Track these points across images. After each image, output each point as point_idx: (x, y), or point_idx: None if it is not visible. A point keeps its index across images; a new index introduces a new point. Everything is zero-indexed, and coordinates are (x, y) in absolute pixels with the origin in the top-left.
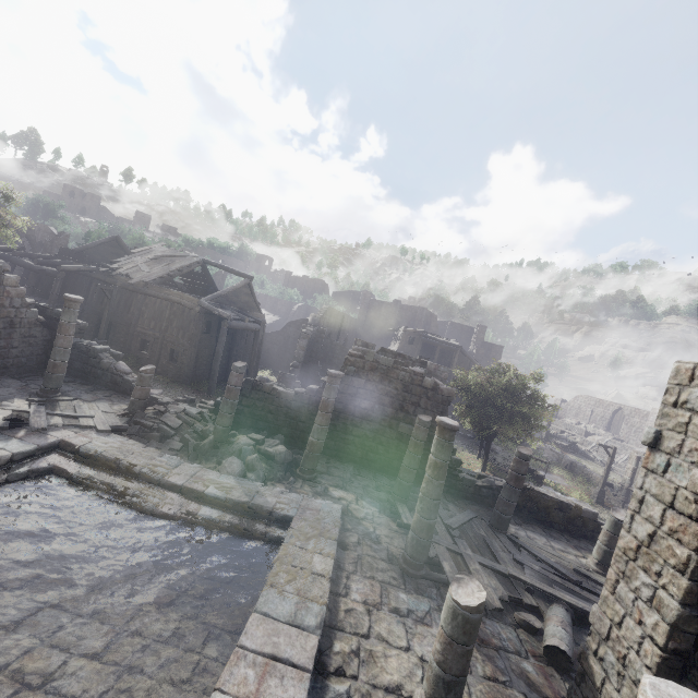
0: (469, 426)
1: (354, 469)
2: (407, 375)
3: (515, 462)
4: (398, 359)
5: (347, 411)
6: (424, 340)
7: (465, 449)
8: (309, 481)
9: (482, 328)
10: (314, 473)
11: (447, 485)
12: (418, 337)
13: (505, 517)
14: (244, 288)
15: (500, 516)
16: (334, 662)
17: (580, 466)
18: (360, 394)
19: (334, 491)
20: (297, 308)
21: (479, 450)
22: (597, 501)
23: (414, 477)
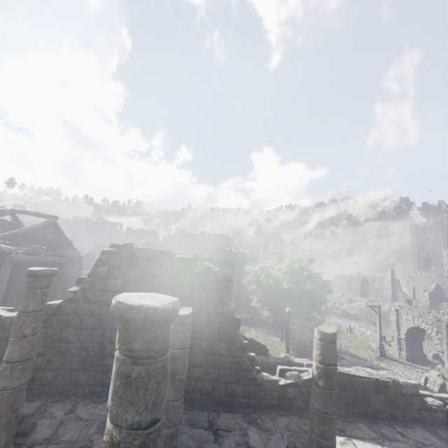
0: (267, 313)
1: None
2: (173, 264)
3: (318, 349)
4: None
5: (102, 325)
6: (224, 253)
7: (270, 335)
8: None
9: (265, 242)
10: None
11: (245, 396)
12: (219, 252)
13: (327, 444)
14: (49, 227)
15: (319, 444)
16: None
17: (357, 327)
18: None
19: None
20: None
21: (281, 333)
22: (380, 354)
23: (181, 412)
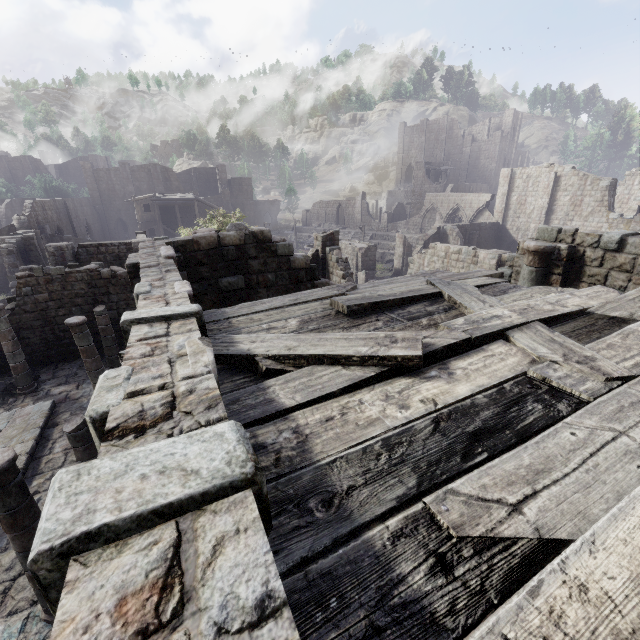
0: None
1: (82, 362)
2: (84, 275)
3: None
4: (102, 249)
5: (49, 324)
6: (159, 204)
7: None
8: (31, 393)
9: (222, 168)
10: (35, 386)
11: None
12: (152, 203)
13: None
14: None
15: None
16: (31, 492)
17: None
18: (51, 306)
19: (56, 390)
20: (5, 207)
21: None
22: None
23: (118, 349)
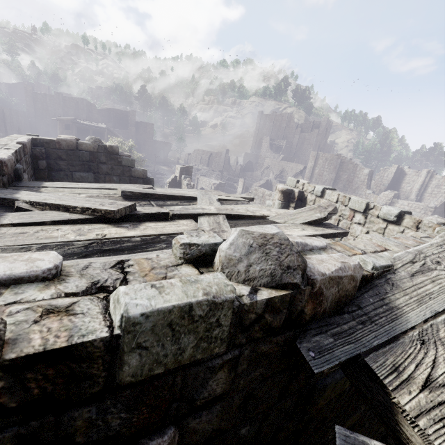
0: None
1: None
2: None
3: None
4: None
5: None
6: (78, 126)
7: None
8: None
9: (133, 112)
10: None
11: None
12: (72, 124)
13: None
14: None
15: None
16: None
17: None
18: None
19: None
20: None
21: None
22: None
23: None
